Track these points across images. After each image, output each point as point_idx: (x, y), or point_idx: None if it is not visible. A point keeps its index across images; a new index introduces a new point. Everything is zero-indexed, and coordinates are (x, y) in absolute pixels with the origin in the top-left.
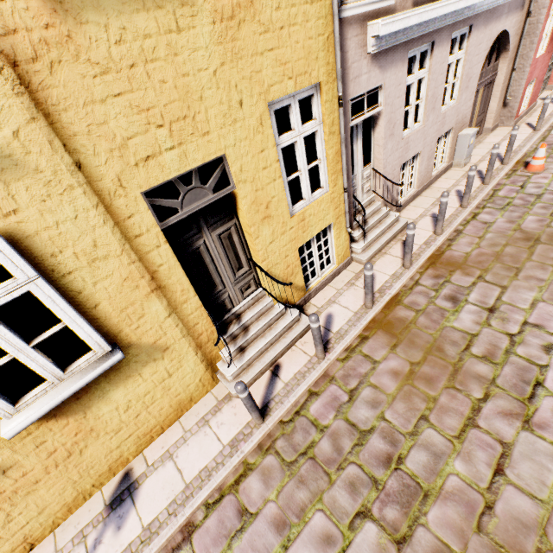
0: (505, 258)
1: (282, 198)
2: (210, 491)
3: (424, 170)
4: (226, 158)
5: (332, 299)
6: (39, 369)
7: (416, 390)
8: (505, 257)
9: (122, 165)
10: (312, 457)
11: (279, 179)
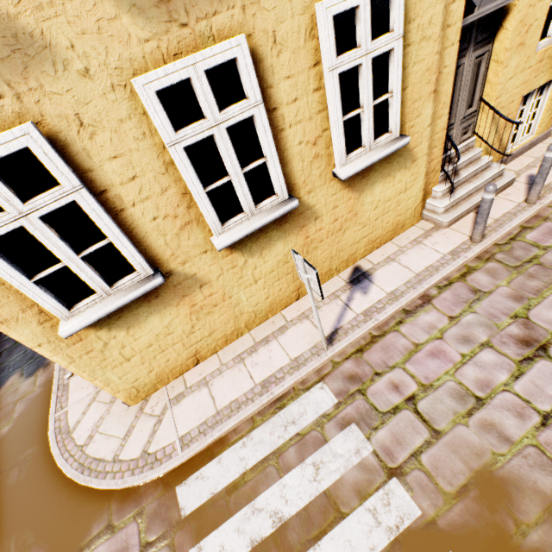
0: None
1: (540, 25)
2: (441, 277)
3: None
4: None
5: (530, 165)
6: (366, 131)
7: None
8: None
9: None
10: (538, 264)
11: None
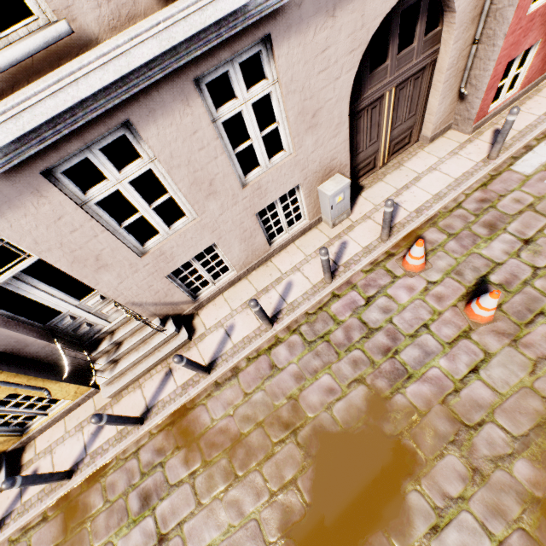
0: (240, 452)
1: None
2: None
3: (243, 252)
4: None
5: (52, 445)
6: None
7: None
8: (242, 448)
9: None
10: None
11: None
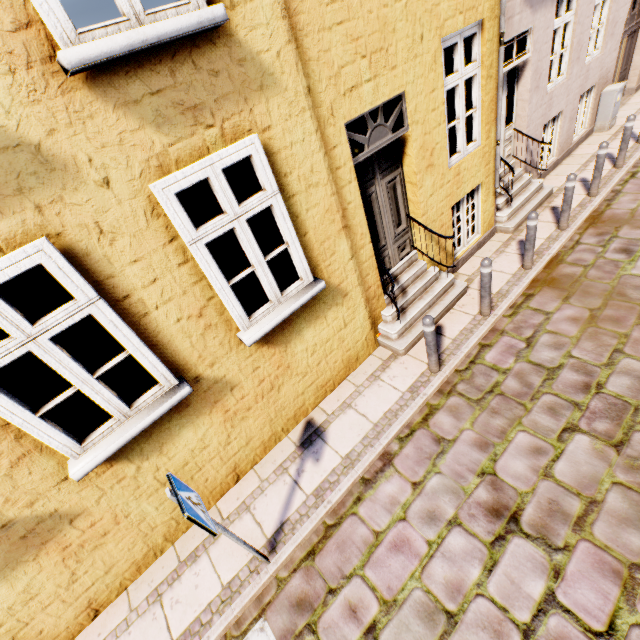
0: None
1: (444, 146)
2: (401, 426)
3: (565, 134)
4: (405, 96)
5: None
6: (267, 286)
7: (603, 330)
8: None
9: (335, 94)
10: (500, 393)
11: (443, 124)
